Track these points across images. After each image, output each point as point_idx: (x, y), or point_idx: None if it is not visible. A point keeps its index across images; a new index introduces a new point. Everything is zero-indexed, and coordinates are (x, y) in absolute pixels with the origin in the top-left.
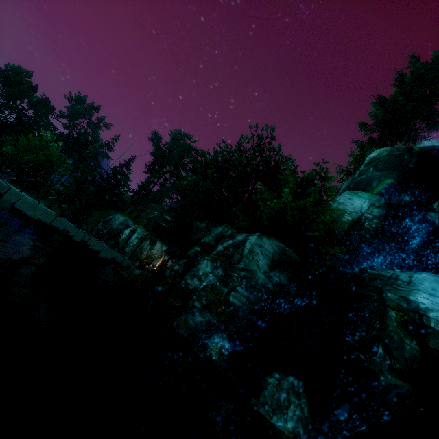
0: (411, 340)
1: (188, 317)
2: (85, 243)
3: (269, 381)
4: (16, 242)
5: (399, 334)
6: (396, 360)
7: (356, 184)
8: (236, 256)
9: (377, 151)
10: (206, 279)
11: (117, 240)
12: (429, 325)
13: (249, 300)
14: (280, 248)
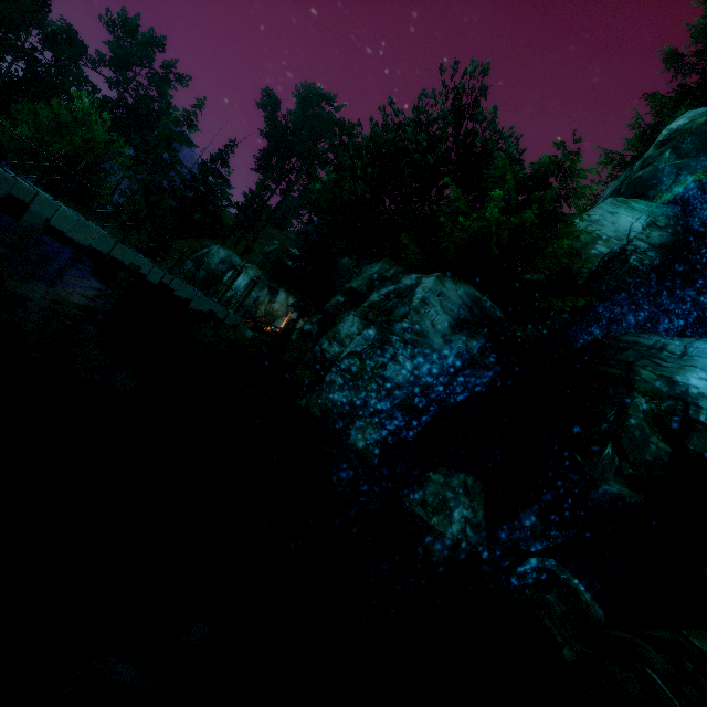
0: (662, 438)
1: (324, 396)
2: (166, 287)
3: (432, 477)
4: (66, 282)
5: (644, 429)
6: (630, 464)
7: (631, 185)
8: (400, 310)
9: (688, 115)
10: (350, 344)
11: (218, 288)
12: (697, 419)
13: (415, 375)
14: (472, 298)
